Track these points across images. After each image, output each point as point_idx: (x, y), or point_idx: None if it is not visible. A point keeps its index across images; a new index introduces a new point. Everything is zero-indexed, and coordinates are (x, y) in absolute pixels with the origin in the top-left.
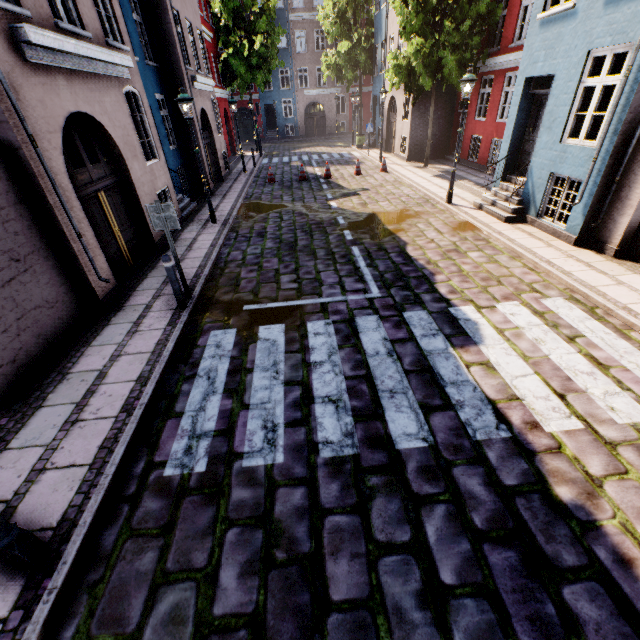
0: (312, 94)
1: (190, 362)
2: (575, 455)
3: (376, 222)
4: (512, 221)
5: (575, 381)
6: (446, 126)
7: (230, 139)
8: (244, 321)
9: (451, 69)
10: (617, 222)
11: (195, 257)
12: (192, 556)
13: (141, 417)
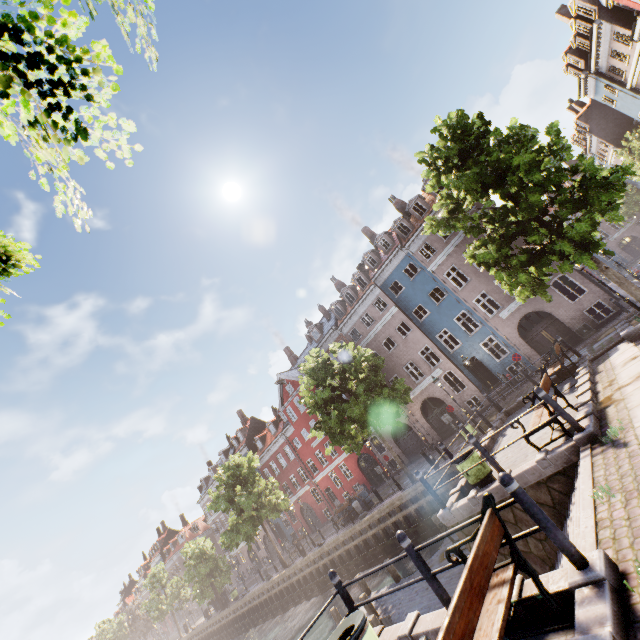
0: (616, 237)
1: None
2: None
3: None
4: None
5: None
6: None
7: None
8: None
9: None
10: None
11: None
12: None
13: None
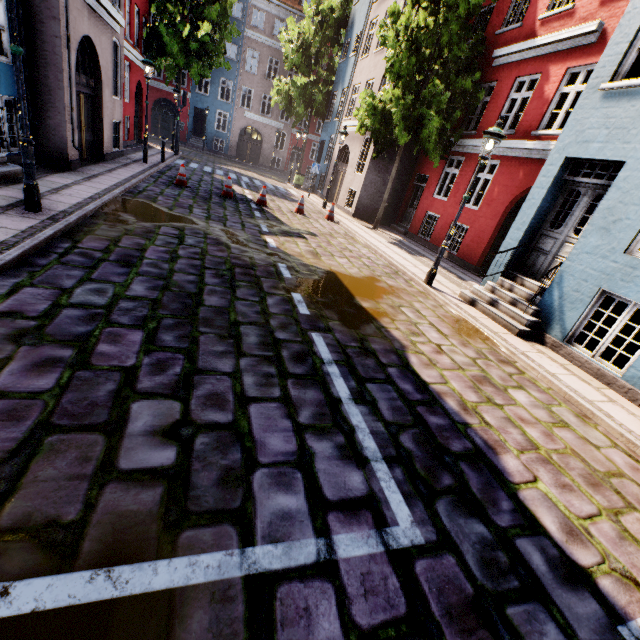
0: (253, 118)
1: None
2: None
3: (341, 289)
4: (525, 336)
5: None
6: (398, 194)
7: (138, 121)
8: None
9: (431, 131)
10: None
11: None
12: None
13: None
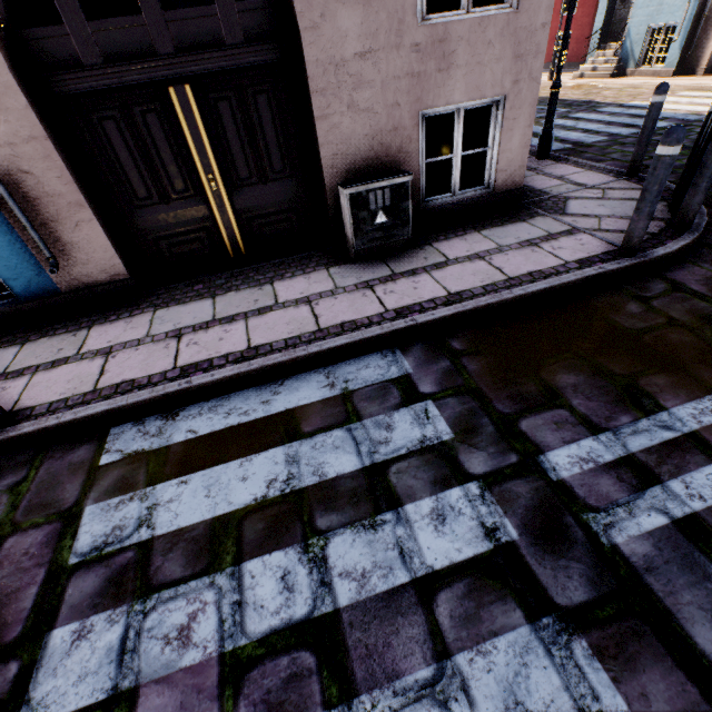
0: None
1: None
2: None
3: None
4: (615, 77)
5: None
6: None
7: None
8: None
9: None
10: (705, 48)
11: None
12: (607, 152)
13: None
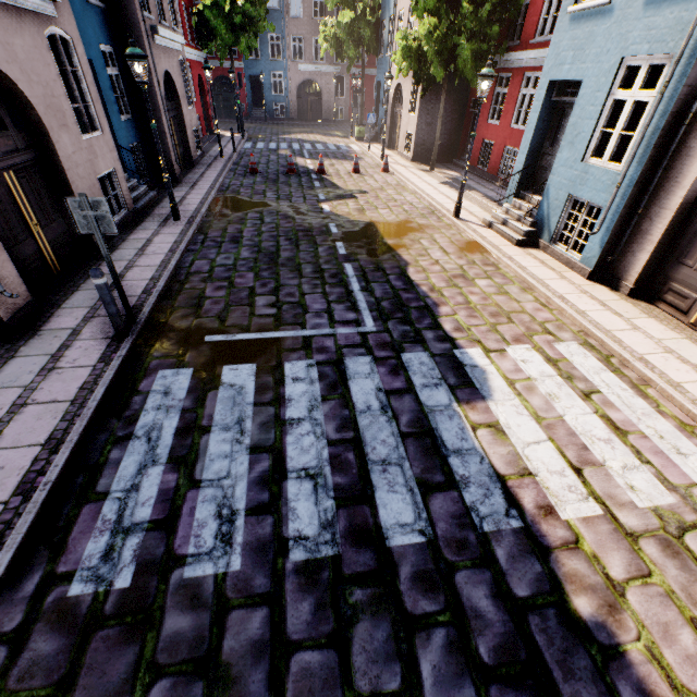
0: (307, 70)
1: (125, 416)
2: (594, 552)
3: (374, 234)
4: (524, 245)
5: (592, 451)
6: (456, 126)
7: (206, 114)
8: (204, 358)
9: (466, 60)
10: (635, 258)
11: (147, 265)
12: None
13: (44, 502)
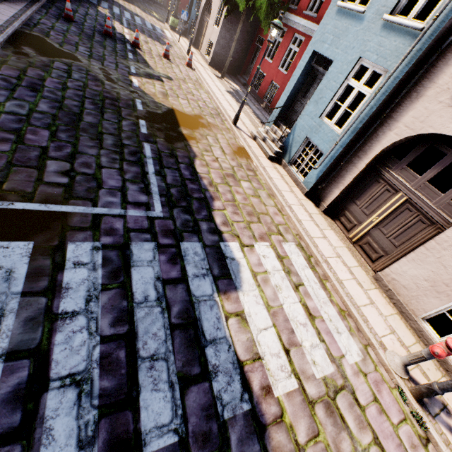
0: None
1: None
2: (291, 422)
3: (173, 121)
4: (273, 160)
5: (296, 333)
6: (244, 51)
7: None
8: None
9: (262, 3)
10: (332, 191)
11: None
12: None
13: None
